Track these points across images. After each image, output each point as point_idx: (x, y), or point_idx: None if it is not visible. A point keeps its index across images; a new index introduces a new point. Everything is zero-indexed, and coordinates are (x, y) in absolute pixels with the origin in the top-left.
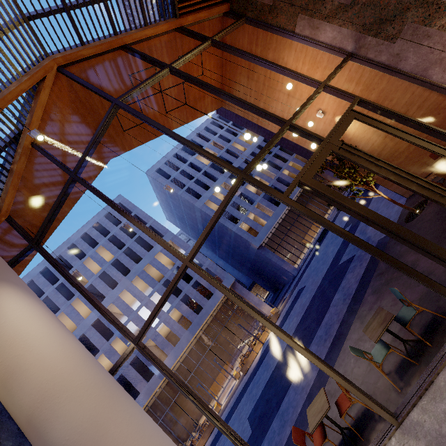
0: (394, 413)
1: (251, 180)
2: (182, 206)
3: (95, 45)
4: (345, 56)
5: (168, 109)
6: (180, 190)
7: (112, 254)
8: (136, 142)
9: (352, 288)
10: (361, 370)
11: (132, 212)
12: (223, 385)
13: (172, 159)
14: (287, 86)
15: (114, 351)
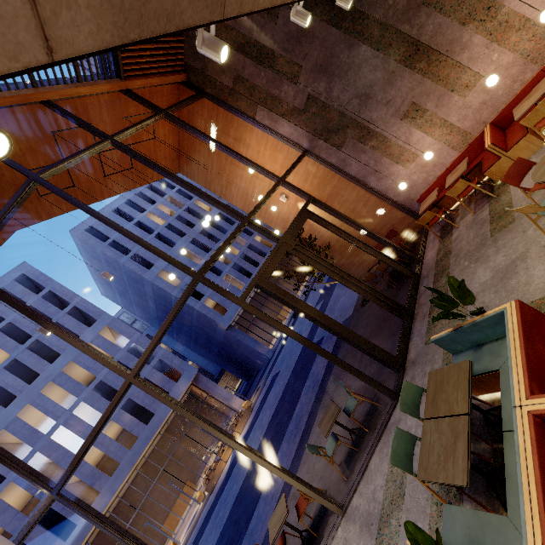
0: (341, 503)
1: (207, 283)
2: (126, 278)
3: (3, 96)
4: (302, 153)
5: (108, 173)
6: (122, 257)
7: (7, 352)
8: (58, 209)
9: (320, 374)
10: (321, 465)
11: (44, 288)
12: (182, 515)
13: (111, 216)
14: (249, 170)
15: (5, 506)
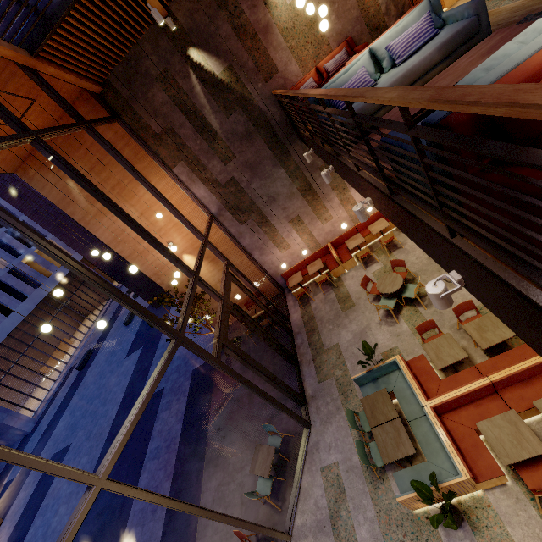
0: (285, 531)
1: (192, 343)
2: None
3: None
4: (211, 216)
5: None
6: None
7: None
8: None
9: (176, 430)
10: (236, 515)
11: None
12: None
13: None
14: (158, 215)
15: None
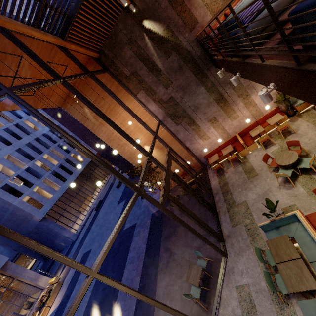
0: None
1: (146, 195)
2: None
3: None
4: (159, 122)
5: None
6: None
7: None
8: None
9: (142, 248)
10: (177, 306)
11: None
12: None
13: None
14: (129, 123)
15: None
